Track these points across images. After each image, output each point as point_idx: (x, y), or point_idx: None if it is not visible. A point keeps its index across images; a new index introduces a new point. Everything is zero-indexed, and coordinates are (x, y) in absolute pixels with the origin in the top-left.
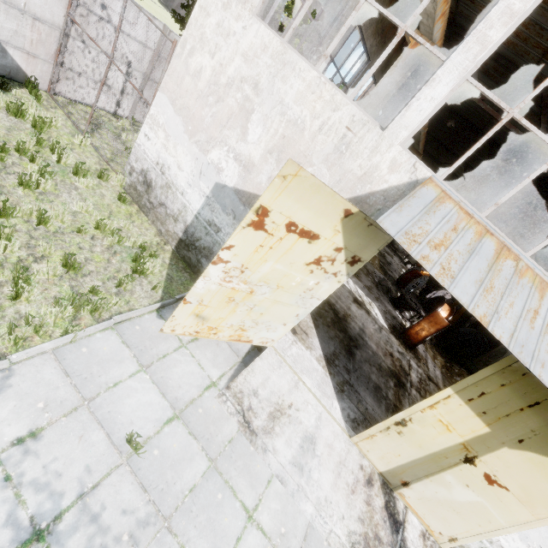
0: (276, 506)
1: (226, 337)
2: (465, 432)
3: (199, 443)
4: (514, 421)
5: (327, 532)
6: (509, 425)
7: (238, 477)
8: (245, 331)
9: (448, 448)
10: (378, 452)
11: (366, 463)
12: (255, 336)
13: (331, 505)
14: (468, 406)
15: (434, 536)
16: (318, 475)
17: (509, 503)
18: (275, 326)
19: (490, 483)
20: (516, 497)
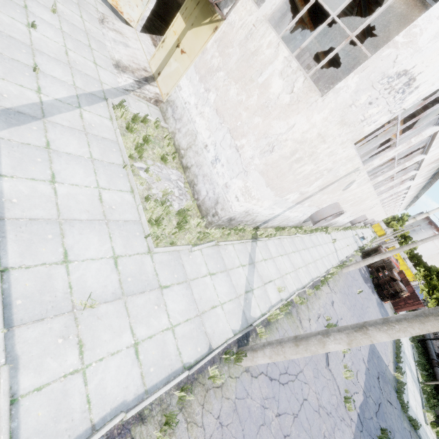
0: (95, 30)
1: (111, 1)
2: (179, 32)
3: (77, 0)
4: (192, 16)
5: (111, 51)
6: (191, 19)
7: (86, 15)
8: (119, 0)
9: (174, 44)
10: (154, 63)
11: (149, 70)
12: (124, 9)
13: (119, 53)
14: (182, 18)
15: (163, 97)
16: (121, 49)
17: (185, 60)
18: (133, 5)
19: (182, 54)
20: (187, 55)
